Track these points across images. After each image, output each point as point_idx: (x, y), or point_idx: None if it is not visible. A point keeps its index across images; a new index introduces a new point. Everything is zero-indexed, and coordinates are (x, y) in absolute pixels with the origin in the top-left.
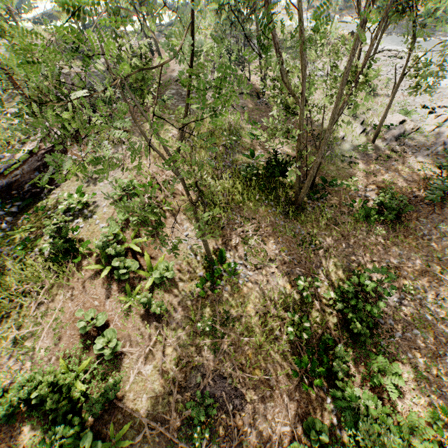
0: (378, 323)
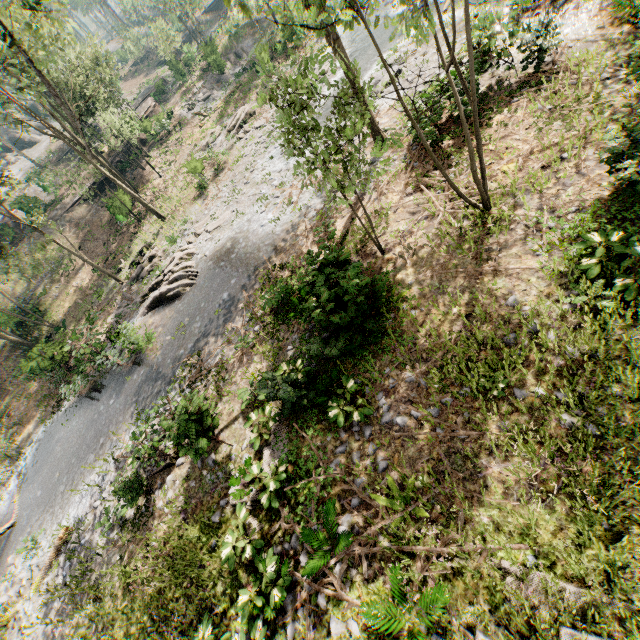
0: None
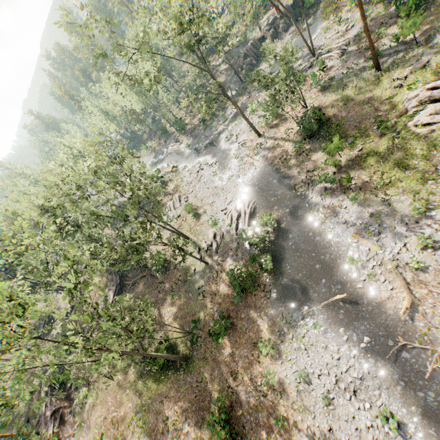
0: (243, 424)
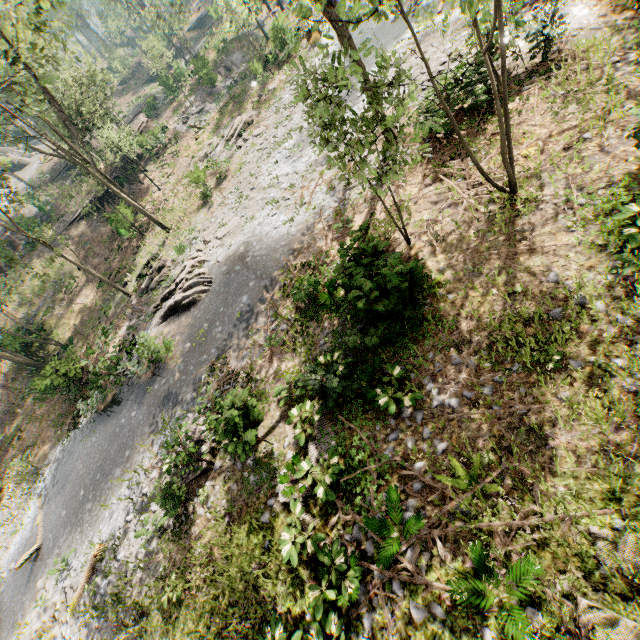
0: None
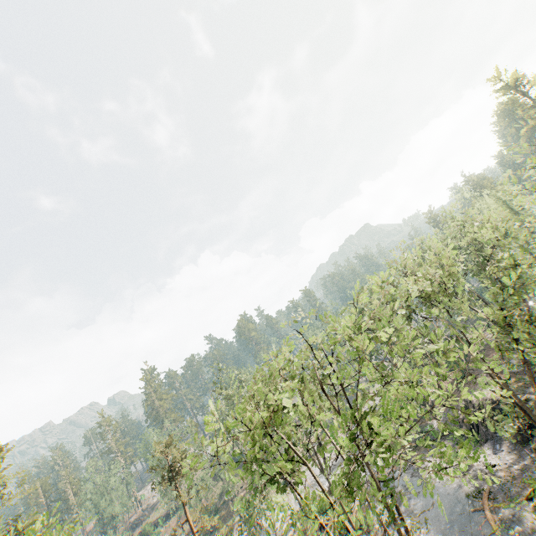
0: None
